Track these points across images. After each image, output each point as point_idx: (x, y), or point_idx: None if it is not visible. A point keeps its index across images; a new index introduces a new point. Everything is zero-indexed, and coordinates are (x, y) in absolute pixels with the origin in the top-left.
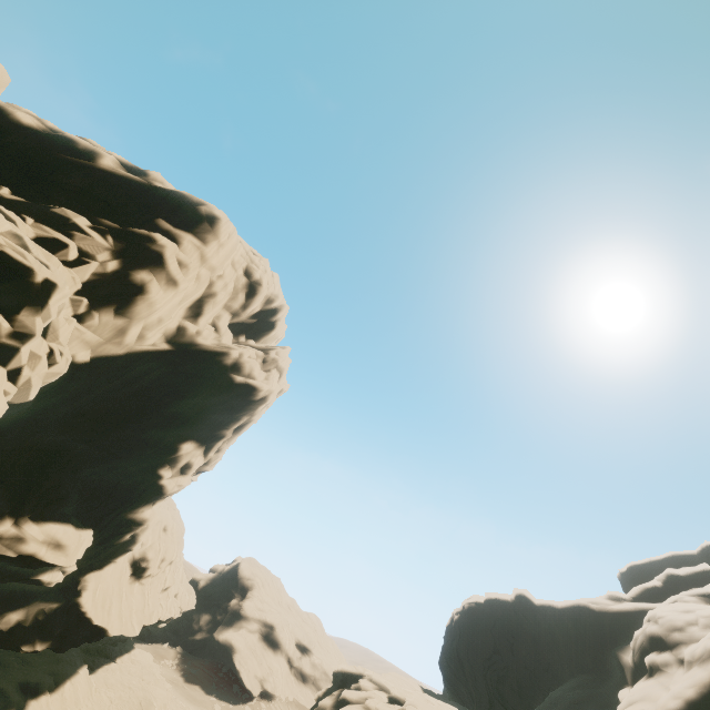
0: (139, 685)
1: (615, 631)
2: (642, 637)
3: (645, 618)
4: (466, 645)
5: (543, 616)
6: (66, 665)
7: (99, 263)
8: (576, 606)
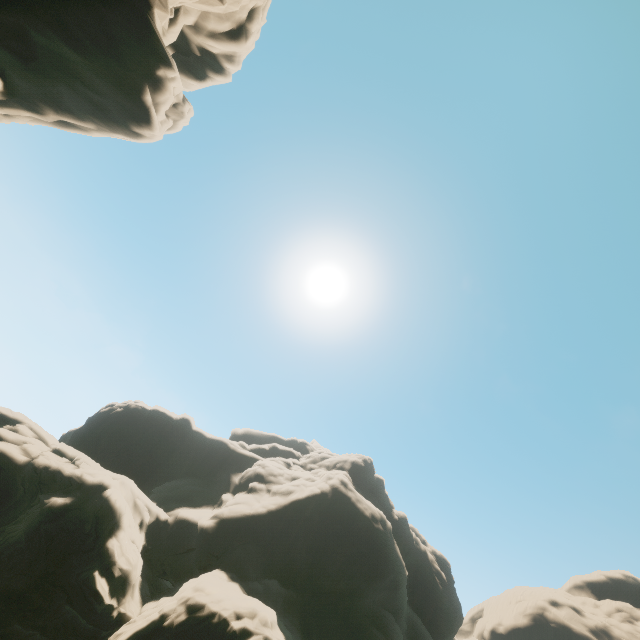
0: None
1: (233, 463)
2: (253, 472)
3: (256, 463)
4: (115, 431)
5: (191, 437)
6: None
7: None
8: (220, 441)
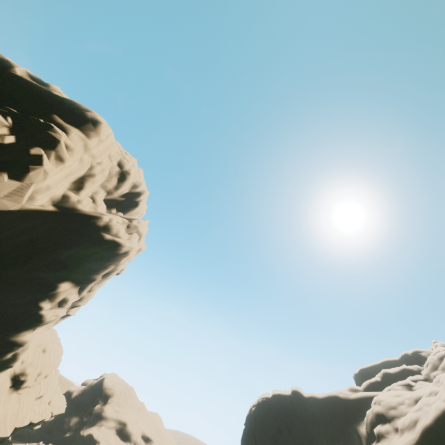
0: None
1: (354, 412)
2: (372, 414)
3: (372, 402)
4: (259, 428)
5: (309, 404)
6: None
7: None
8: (330, 396)
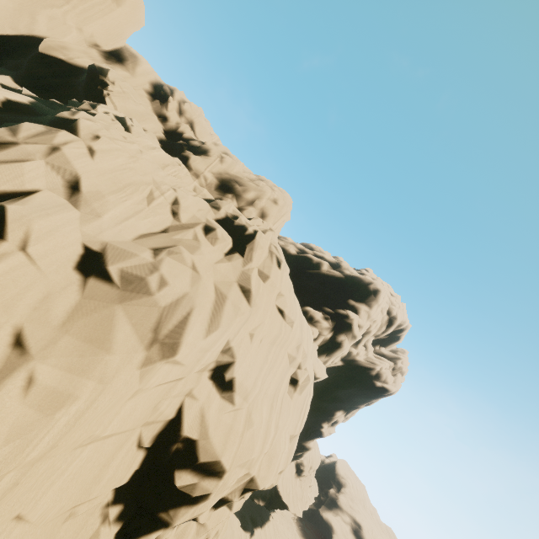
0: (292, 538)
1: None
2: None
3: None
4: None
5: None
6: (264, 511)
7: (325, 336)
8: None
